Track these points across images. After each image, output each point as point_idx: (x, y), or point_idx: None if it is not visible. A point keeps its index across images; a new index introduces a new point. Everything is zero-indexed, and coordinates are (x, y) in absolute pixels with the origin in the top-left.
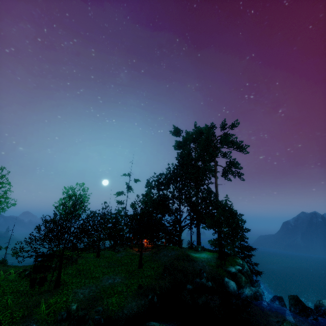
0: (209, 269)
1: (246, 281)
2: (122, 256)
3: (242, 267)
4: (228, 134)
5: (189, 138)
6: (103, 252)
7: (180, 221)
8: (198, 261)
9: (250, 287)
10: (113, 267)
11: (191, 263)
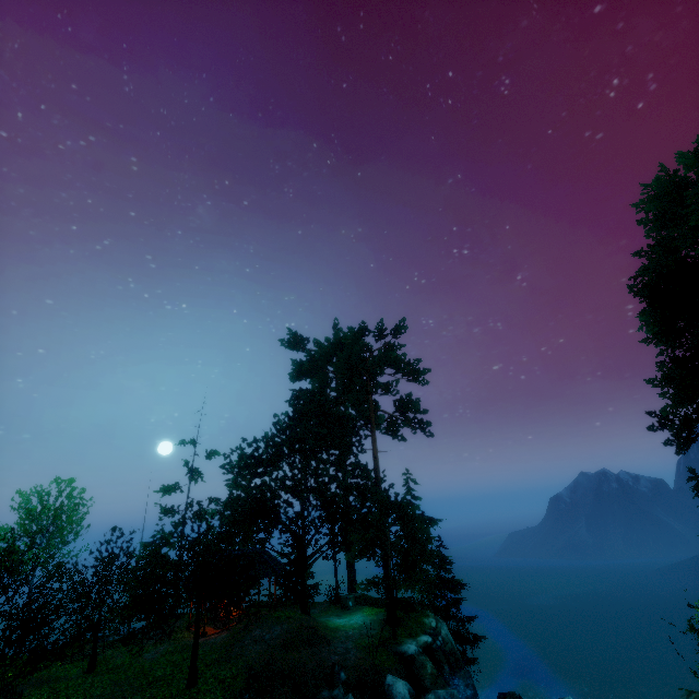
0: (357, 657)
1: (434, 673)
2: (155, 660)
3: (433, 636)
4: (393, 346)
5: (319, 355)
6: (110, 653)
7: (303, 543)
8: (336, 640)
9: (436, 690)
10: (124, 696)
11: (318, 650)
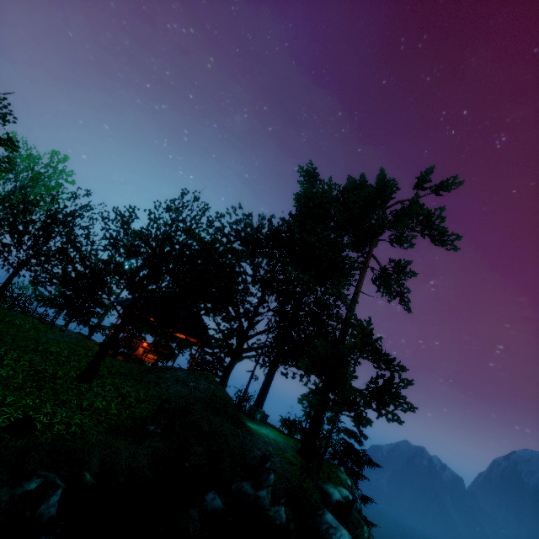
0: (283, 467)
1: None
2: (56, 340)
3: (352, 494)
4: (422, 205)
5: (335, 188)
6: (14, 313)
7: (245, 334)
8: (256, 436)
9: None
10: None
11: (241, 432)
